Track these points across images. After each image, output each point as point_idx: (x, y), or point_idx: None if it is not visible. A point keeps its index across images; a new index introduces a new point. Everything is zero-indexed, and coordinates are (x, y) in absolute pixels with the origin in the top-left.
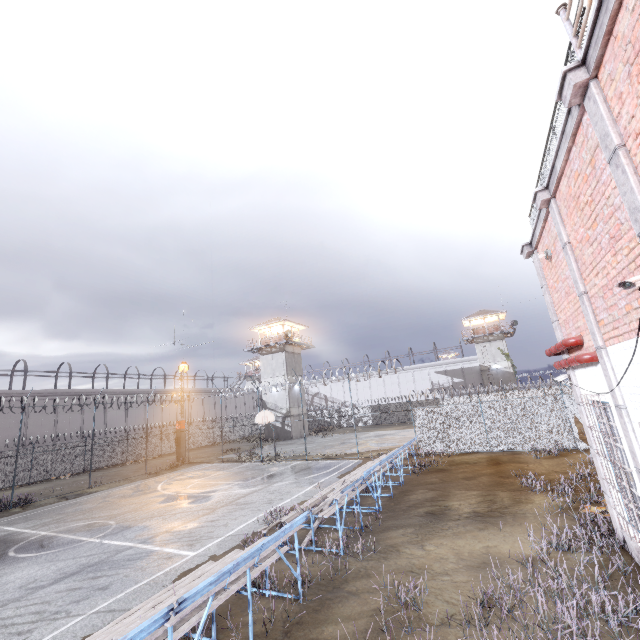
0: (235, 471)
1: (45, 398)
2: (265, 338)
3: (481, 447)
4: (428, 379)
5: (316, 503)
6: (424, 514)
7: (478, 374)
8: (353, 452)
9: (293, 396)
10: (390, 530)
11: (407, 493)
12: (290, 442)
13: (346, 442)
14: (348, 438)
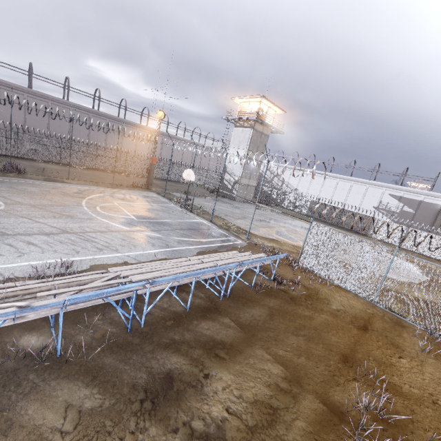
0: (152, 207)
1: (82, 112)
2: (242, 111)
3: (364, 293)
4: (378, 198)
5: (53, 288)
6: (164, 373)
7: (435, 212)
8: (252, 232)
9: (247, 169)
10: (81, 379)
11: (210, 314)
12: (230, 202)
13: (263, 220)
14: (271, 217)
